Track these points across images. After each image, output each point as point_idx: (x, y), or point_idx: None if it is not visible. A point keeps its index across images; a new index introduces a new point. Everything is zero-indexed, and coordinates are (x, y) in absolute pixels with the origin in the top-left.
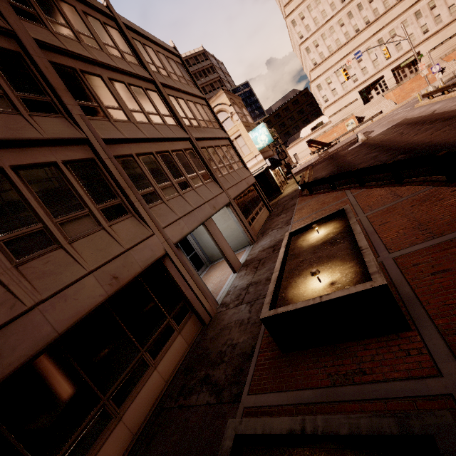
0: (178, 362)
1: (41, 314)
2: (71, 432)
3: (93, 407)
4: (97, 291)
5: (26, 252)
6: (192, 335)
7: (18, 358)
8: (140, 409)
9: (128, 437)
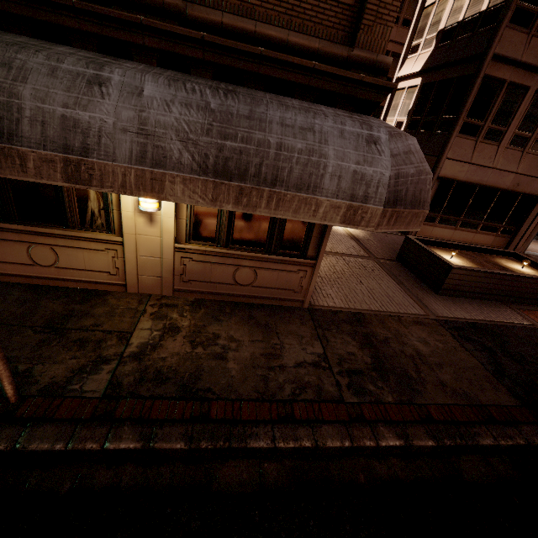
0: (480, 243)
1: (491, 173)
2: (450, 215)
3: (458, 217)
4: (507, 183)
5: (513, 144)
6: (496, 244)
7: (474, 180)
8: (459, 236)
9: (449, 237)
